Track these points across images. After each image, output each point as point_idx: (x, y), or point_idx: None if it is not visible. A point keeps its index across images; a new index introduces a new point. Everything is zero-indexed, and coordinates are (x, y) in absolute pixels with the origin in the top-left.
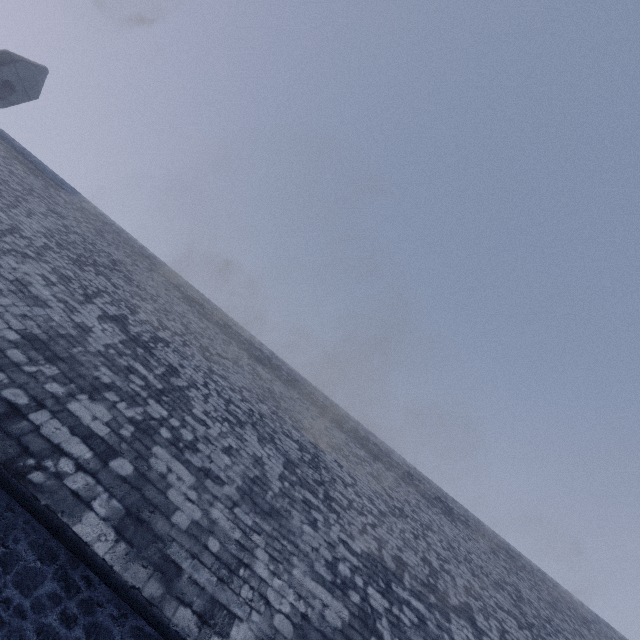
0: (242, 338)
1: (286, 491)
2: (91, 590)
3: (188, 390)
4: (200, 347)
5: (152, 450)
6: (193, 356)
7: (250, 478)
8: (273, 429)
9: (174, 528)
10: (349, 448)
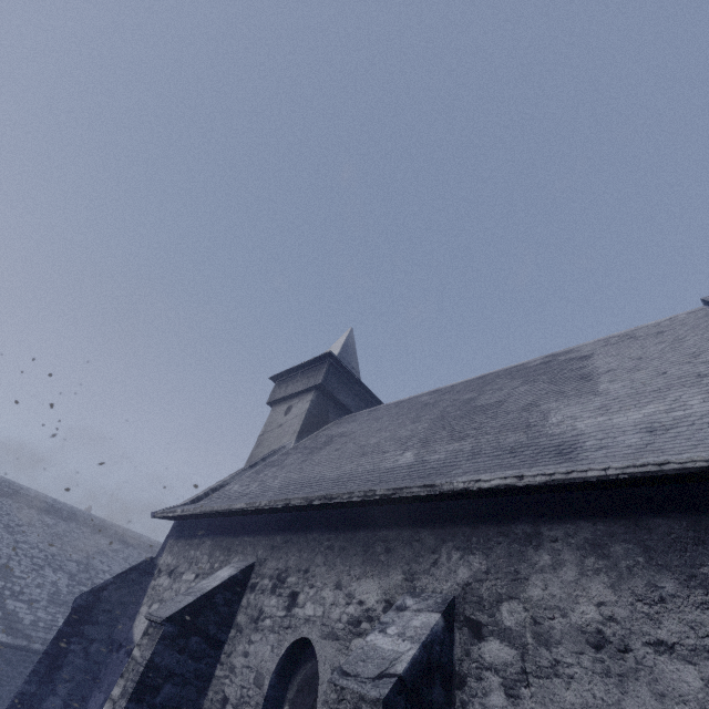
0: (30, 497)
1: (71, 591)
2: (2, 651)
3: (9, 563)
4: (4, 527)
5: (6, 602)
6: (3, 537)
7: (52, 593)
8: (61, 561)
9: (25, 625)
10: (111, 547)
